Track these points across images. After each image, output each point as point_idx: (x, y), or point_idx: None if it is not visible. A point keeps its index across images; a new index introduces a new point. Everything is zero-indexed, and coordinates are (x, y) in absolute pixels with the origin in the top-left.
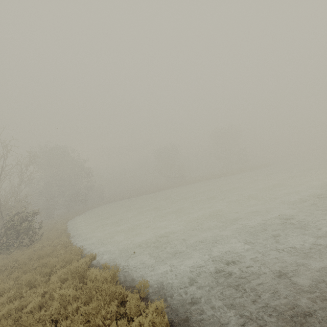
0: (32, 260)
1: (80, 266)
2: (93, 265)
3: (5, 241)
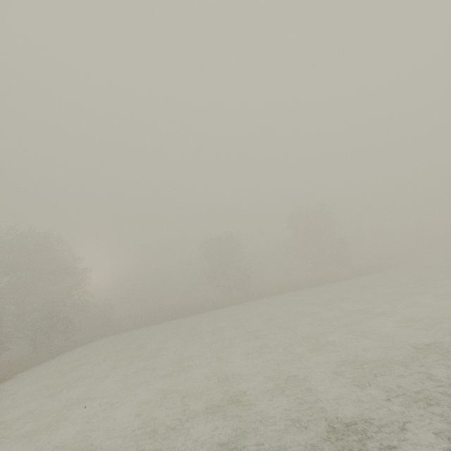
0: None
1: None
2: None
3: None
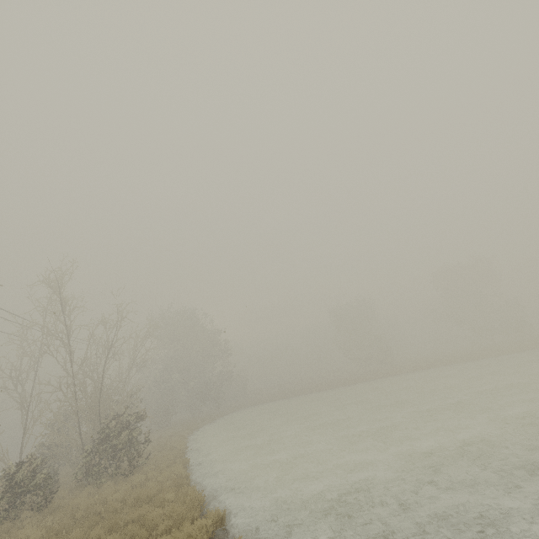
0: (127, 505)
1: (195, 537)
2: (219, 537)
3: (97, 462)
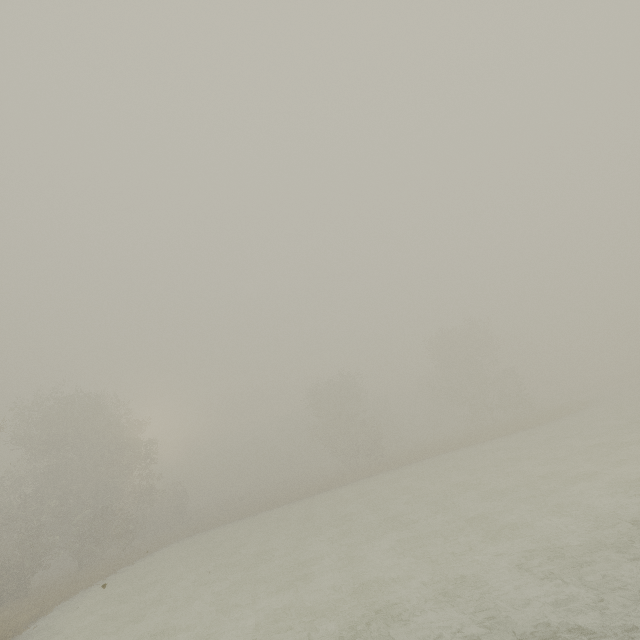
0: None
1: None
2: None
3: None
